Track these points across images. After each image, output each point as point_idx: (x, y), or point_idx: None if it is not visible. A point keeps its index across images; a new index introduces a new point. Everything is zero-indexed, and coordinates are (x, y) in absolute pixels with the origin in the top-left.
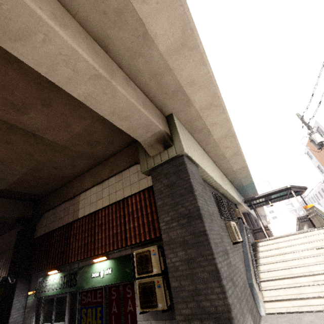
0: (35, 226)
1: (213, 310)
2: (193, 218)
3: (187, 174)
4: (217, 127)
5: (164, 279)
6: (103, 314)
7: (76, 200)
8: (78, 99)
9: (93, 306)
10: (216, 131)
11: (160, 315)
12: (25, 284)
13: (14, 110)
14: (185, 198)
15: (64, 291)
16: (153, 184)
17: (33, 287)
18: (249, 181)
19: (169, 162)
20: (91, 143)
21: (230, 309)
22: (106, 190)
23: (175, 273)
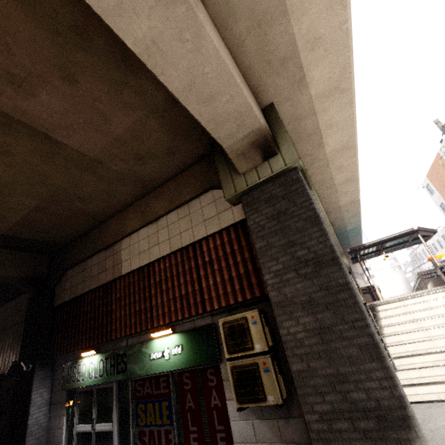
0: (54, 289)
1: (372, 405)
2: (324, 265)
3: (307, 197)
4: (335, 132)
5: (273, 360)
6: (171, 410)
7: (115, 249)
8: (132, 53)
9: (156, 400)
10: (331, 139)
11: (268, 411)
12: (46, 372)
13: (13, 86)
14: (307, 234)
15: (107, 380)
16: (246, 216)
17: (59, 375)
18: (356, 223)
19: (273, 181)
20: (140, 155)
21: (404, 403)
22: (163, 231)
23: (299, 350)
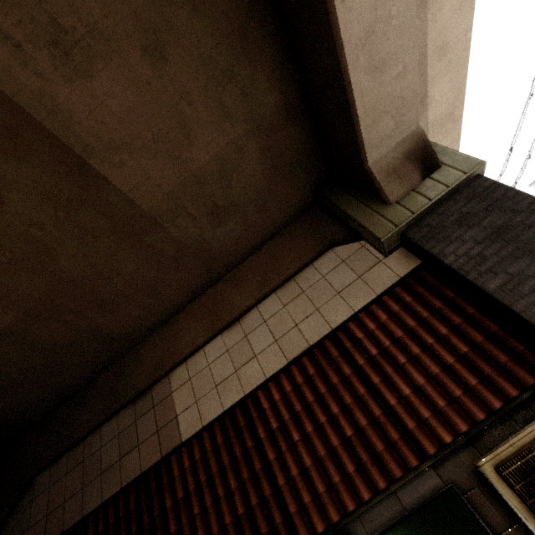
0: (0, 532)
1: None
2: None
3: (532, 197)
4: None
5: None
6: None
7: (157, 393)
8: None
9: None
10: None
11: None
12: None
13: (54, 52)
14: None
15: None
16: (435, 253)
17: None
18: None
19: (452, 197)
20: (220, 208)
21: None
22: (258, 332)
23: None
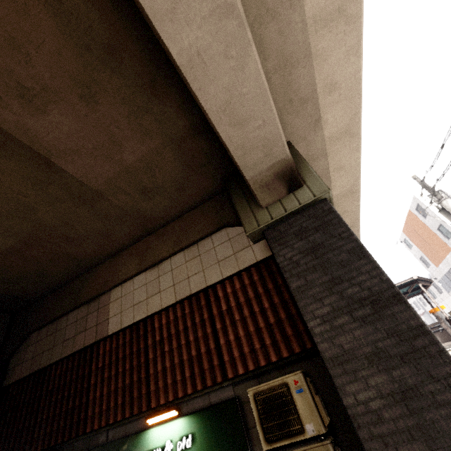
0: (9, 360)
1: None
2: (385, 304)
3: (345, 228)
4: (342, 175)
5: (334, 447)
6: None
7: (102, 301)
8: (174, 63)
9: None
10: (338, 183)
11: None
12: None
13: (22, 100)
14: (354, 267)
15: None
16: (274, 252)
17: None
18: None
19: (301, 213)
20: (148, 189)
21: None
22: (166, 276)
23: (378, 428)
